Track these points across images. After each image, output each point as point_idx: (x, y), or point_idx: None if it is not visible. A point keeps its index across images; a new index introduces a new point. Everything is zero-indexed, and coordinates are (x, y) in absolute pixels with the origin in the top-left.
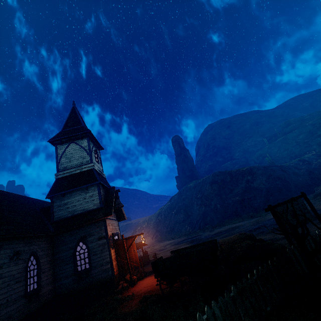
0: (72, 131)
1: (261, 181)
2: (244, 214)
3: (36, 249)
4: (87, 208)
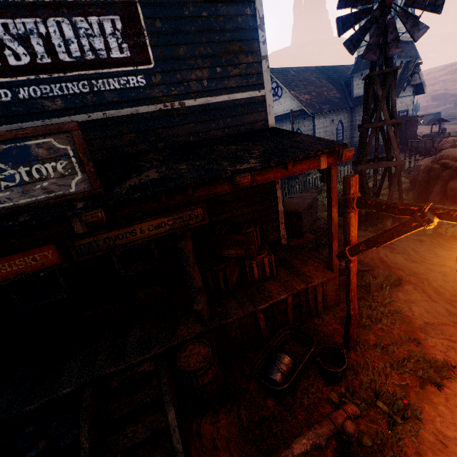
0: None
1: None
2: None
3: (341, 118)
4: None
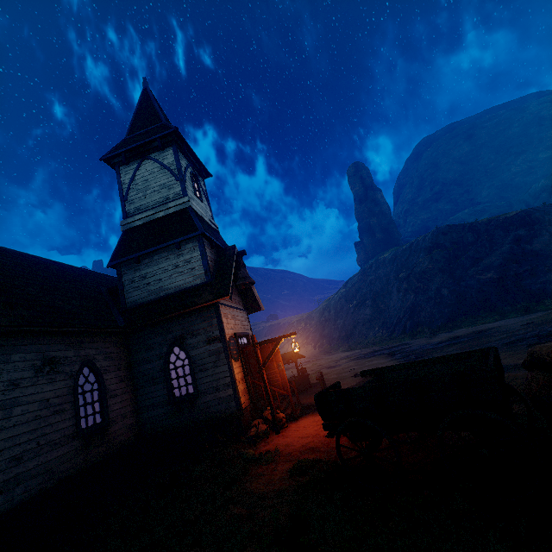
0: (144, 135)
1: (551, 237)
2: (506, 307)
3: (93, 356)
4: (181, 284)
